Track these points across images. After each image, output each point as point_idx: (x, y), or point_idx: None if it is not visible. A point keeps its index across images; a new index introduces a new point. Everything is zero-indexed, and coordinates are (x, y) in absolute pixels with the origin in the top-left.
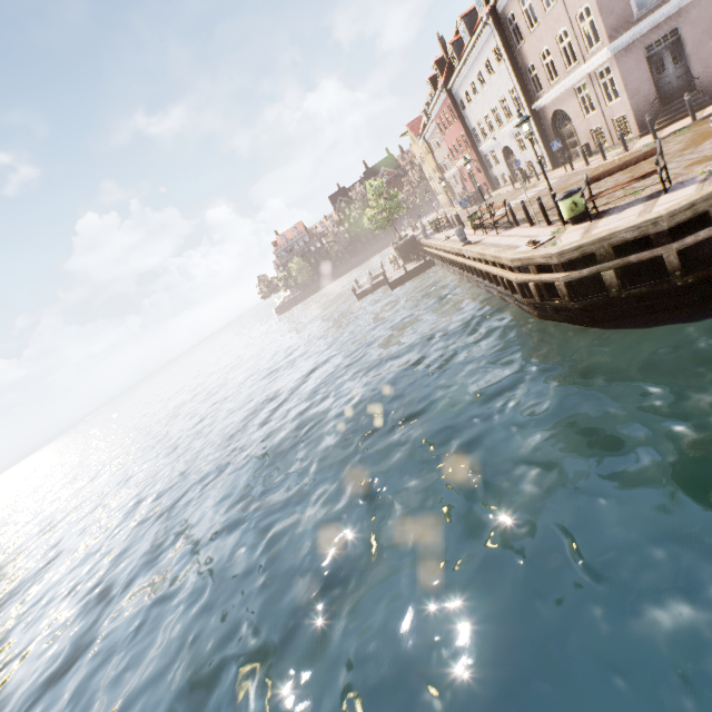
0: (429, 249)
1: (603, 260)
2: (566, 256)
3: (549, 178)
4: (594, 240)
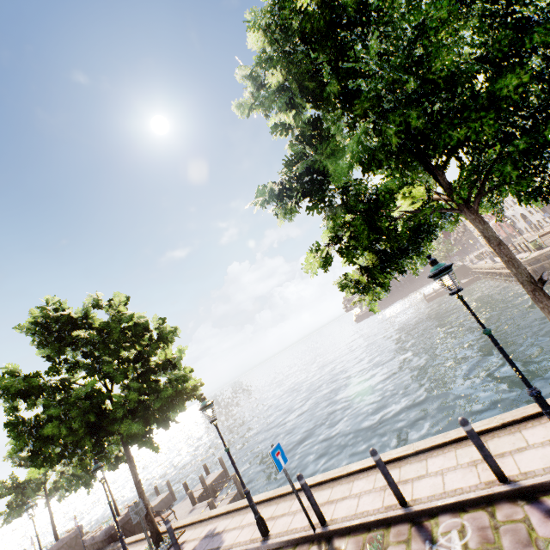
0: (475, 270)
1: (543, 261)
2: (529, 261)
3: (548, 229)
4: (538, 255)
